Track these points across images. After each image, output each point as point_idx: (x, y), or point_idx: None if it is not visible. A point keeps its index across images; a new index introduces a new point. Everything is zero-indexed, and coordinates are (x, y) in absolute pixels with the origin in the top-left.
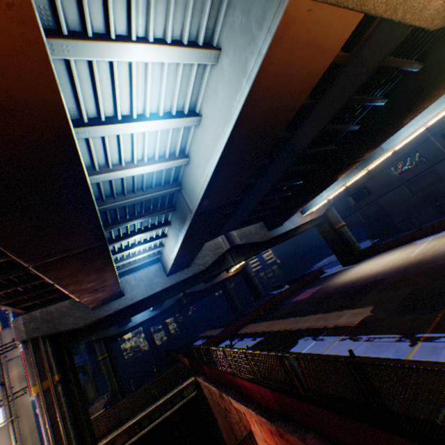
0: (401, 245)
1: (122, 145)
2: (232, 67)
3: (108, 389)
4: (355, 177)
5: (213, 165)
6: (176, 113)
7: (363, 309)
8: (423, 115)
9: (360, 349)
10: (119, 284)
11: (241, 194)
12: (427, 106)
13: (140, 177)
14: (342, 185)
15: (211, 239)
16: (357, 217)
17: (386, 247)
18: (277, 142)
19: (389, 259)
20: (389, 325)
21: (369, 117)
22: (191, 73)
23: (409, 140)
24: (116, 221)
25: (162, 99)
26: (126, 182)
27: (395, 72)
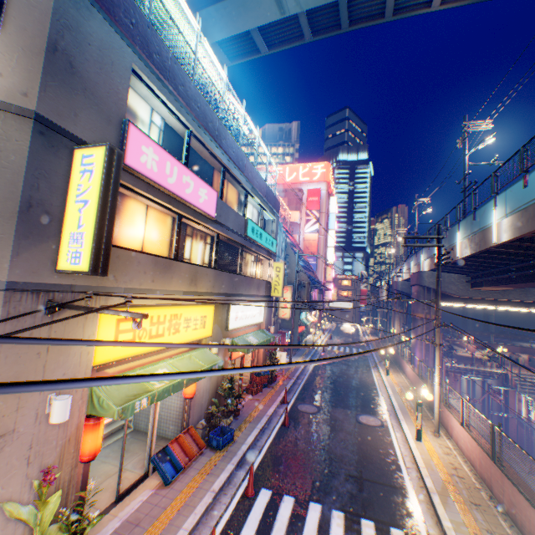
0: None
1: None
2: None
3: None
4: None
5: None
6: None
7: None
8: None
9: None
10: None
11: None
12: None
13: None
14: None
15: None
16: None
17: None
18: None
19: None
20: None
21: None
22: None
23: None
24: None
25: None
26: None
27: None
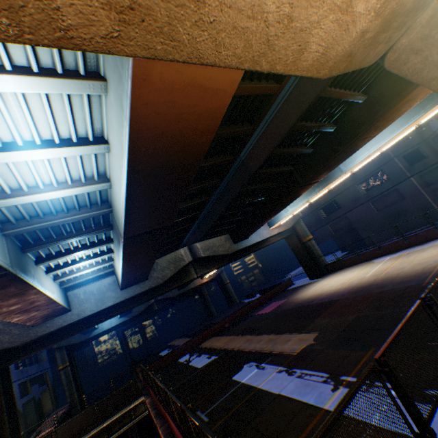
0: (362, 262)
1: (15, 171)
2: (116, 100)
3: (67, 400)
4: (318, 195)
5: (124, 195)
6: (78, 140)
7: (308, 335)
8: (376, 141)
9: (290, 387)
10: (57, 302)
11: (196, 210)
12: (375, 135)
13: (57, 200)
14: (306, 202)
15: (174, 250)
16: (328, 230)
17: (348, 263)
18: (221, 164)
19: (348, 277)
20: (323, 359)
21: (321, 141)
22: (84, 101)
23: (375, 159)
24: (41, 241)
25: (51, 126)
26: (37, 206)
27: (340, 102)
